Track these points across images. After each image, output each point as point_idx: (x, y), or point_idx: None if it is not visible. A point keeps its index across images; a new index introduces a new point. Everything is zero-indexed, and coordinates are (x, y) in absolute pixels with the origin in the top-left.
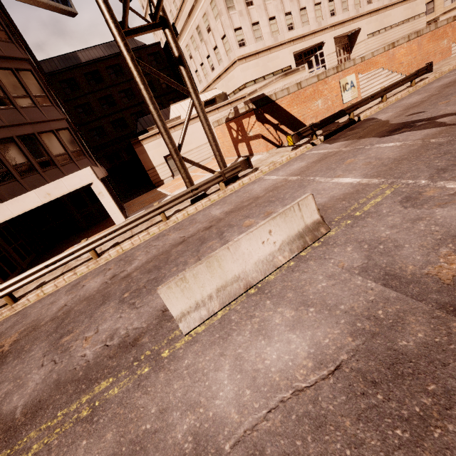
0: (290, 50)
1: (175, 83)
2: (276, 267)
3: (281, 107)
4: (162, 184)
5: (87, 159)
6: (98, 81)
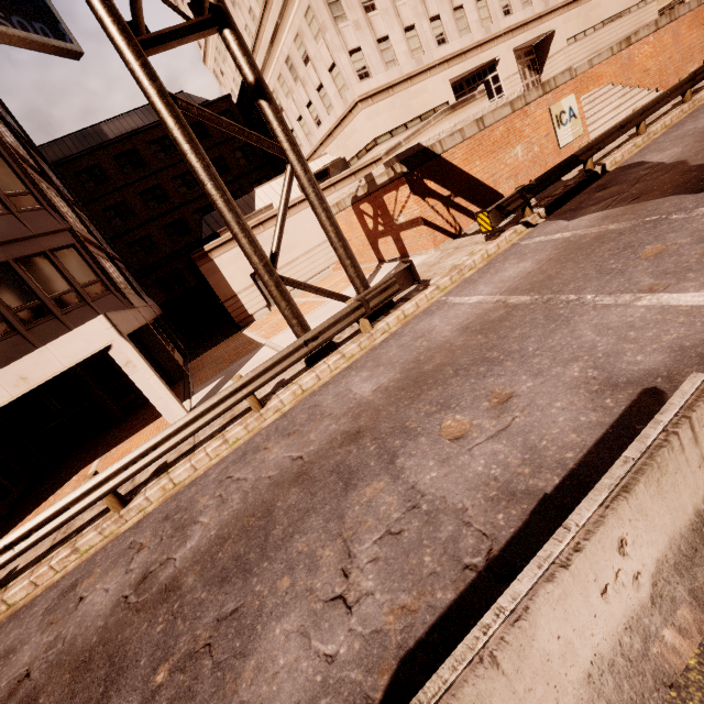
0: (444, 76)
1: (253, 134)
2: (668, 683)
3: (453, 166)
4: (252, 321)
5: (114, 295)
6: (137, 165)
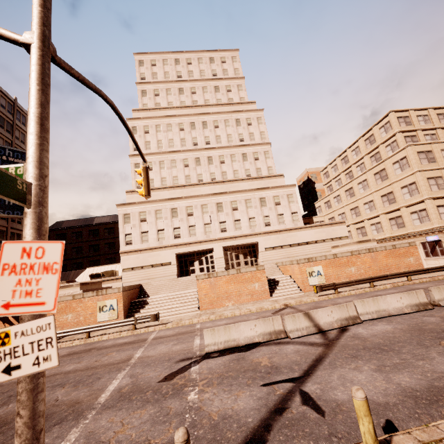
0: (173, 251)
1: None
2: None
3: None
4: None
5: None
6: (95, 235)
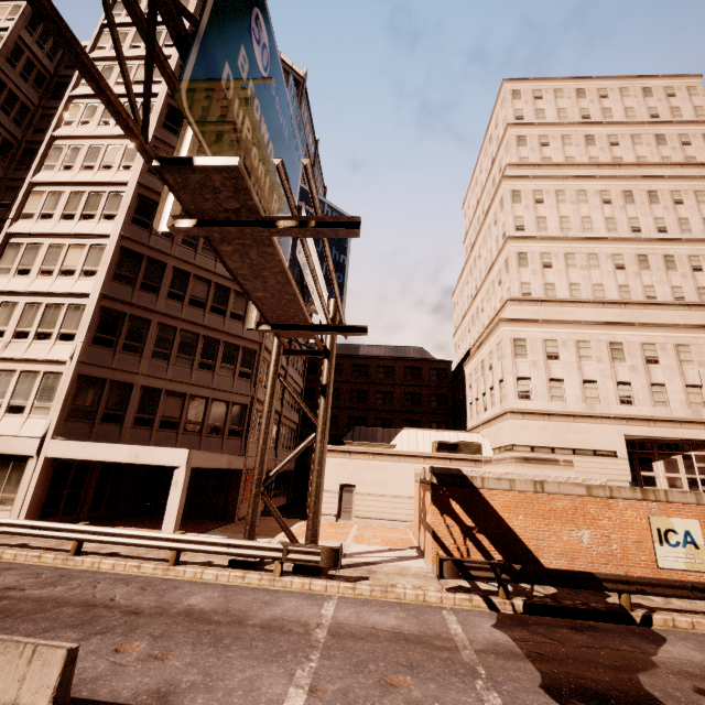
0: (618, 429)
1: (306, 407)
2: None
3: (489, 504)
4: None
5: (241, 441)
6: (362, 374)
